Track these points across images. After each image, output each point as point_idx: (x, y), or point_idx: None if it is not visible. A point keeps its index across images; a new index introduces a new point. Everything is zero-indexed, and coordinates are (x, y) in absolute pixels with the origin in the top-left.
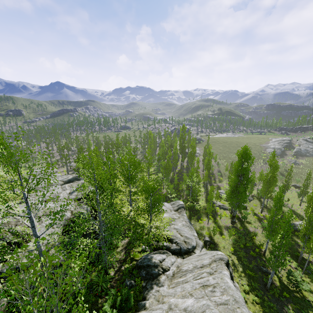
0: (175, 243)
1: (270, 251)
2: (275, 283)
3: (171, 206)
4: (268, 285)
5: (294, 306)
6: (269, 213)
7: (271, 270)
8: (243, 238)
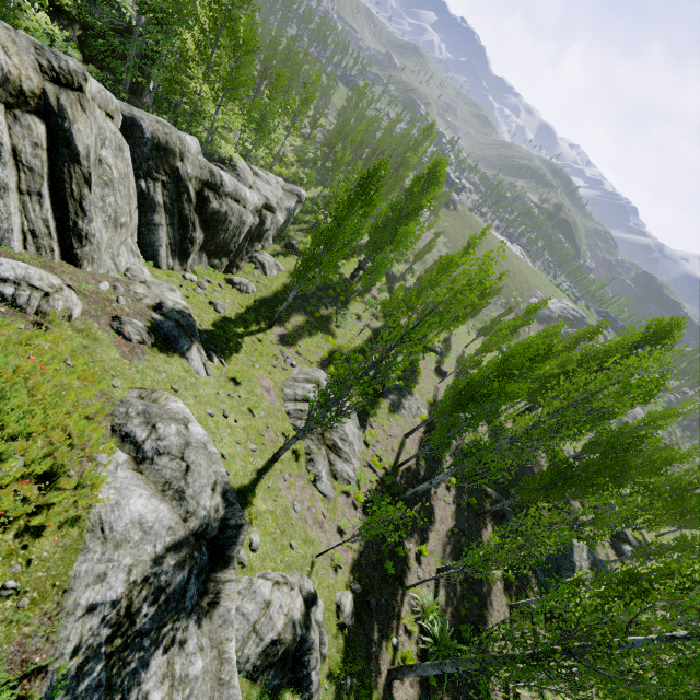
0: (236, 174)
1: (359, 315)
2: (321, 311)
3: (285, 183)
4: (307, 295)
5: (314, 322)
6: (416, 318)
7: (332, 310)
8: (343, 289)
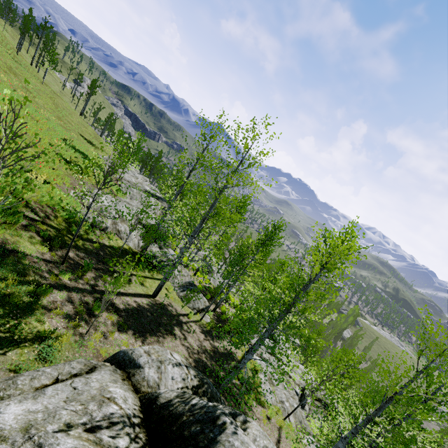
0: None
1: None
2: None
3: None
4: None
5: None
6: None
7: None
8: None
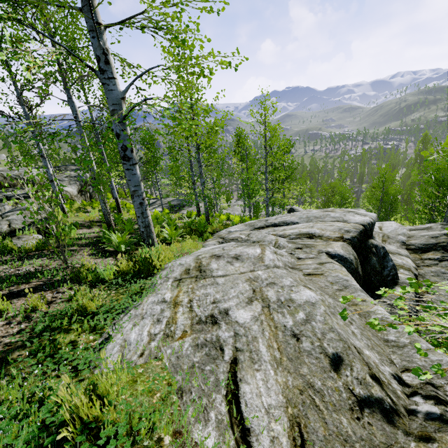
0: None
1: None
2: None
3: None
4: None
5: None
6: None
7: None
8: None
